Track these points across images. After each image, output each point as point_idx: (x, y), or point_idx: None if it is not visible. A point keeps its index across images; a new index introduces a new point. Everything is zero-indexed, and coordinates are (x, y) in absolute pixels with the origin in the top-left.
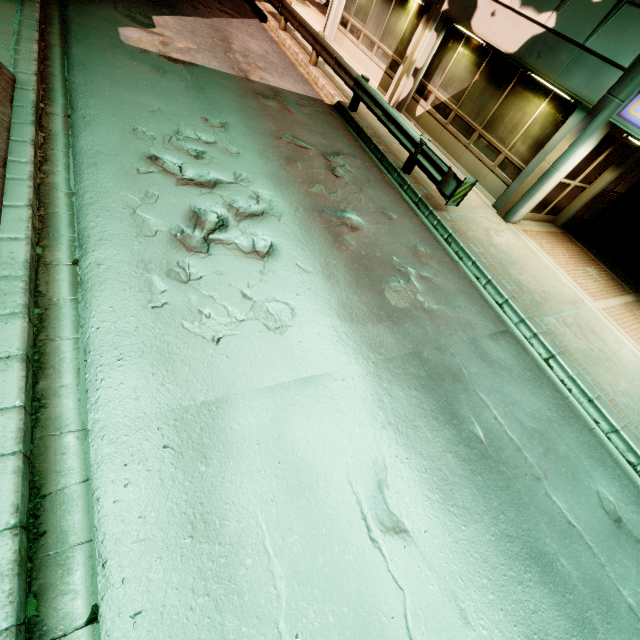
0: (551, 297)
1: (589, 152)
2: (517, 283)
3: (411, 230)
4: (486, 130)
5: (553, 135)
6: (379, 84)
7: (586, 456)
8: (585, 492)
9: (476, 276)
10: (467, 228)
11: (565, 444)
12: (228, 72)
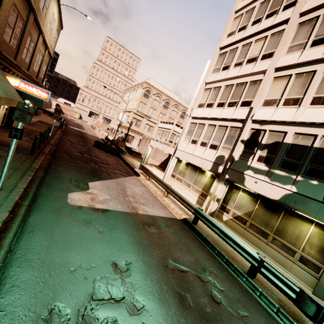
0: None
1: None
2: None
3: None
4: (277, 235)
5: None
6: (196, 202)
7: None
8: None
9: None
10: None
11: None
12: (127, 211)
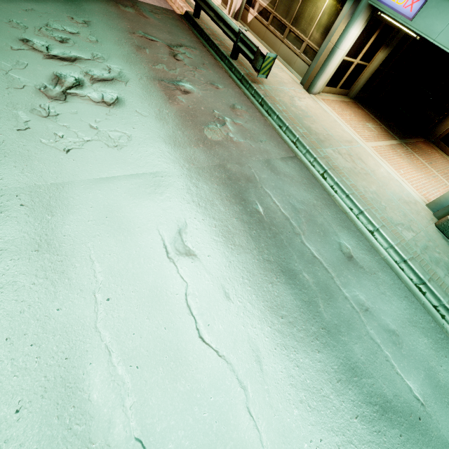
0: (333, 138)
1: (362, 33)
2: (308, 129)
3: (232, 95)
4: (293, 25)
5: (335, 21)
6: (222, 0)
7: (337, 225)
8: (330, 242)
9: (279, 126)
10: (276, 95)
11: (323, 218)
12: None
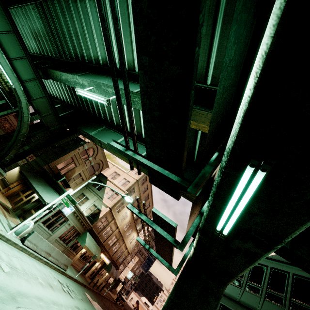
0: None
1: None
2: None
3: None
4: None
5: None
6: None
7: None
8: None
9: None
10: None
11: None
12: None
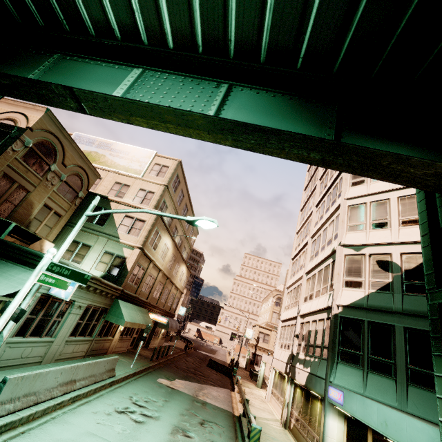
0: None
1: (350, 428)
2: None
3: None
4: (309, 425)
5: (321, 416)
6: (281, 416)
7: None
8: None
9: None
10: None
11: None
12: (189, 394)
